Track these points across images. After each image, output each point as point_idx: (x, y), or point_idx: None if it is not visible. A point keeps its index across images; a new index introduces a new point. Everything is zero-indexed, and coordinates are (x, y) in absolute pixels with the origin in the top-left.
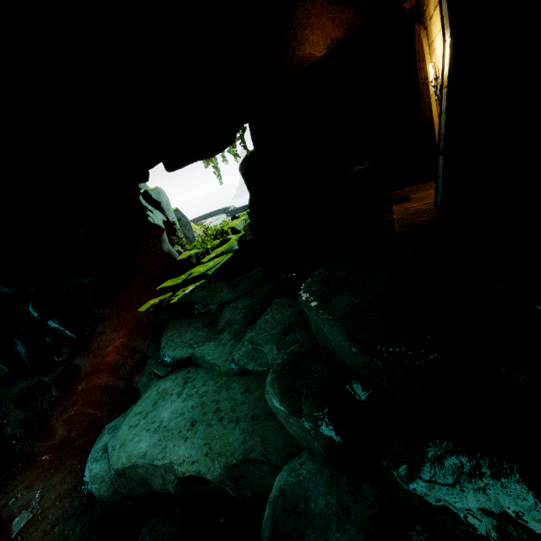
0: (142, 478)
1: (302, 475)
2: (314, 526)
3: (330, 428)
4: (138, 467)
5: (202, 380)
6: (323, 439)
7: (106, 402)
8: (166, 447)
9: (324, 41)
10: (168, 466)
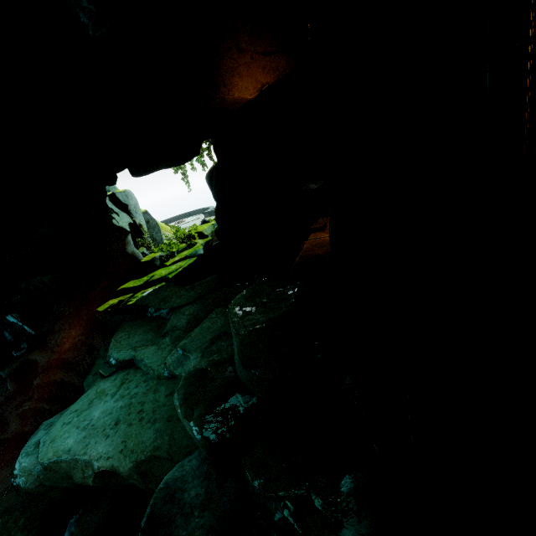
0: (65, 472)
1: (185, 470)
2: (182, 513)
3: (209, 431)
4: (62, 461)
5: (136, 382)
6: (202, 440)
7: (61, 398)
8: (89, 444)
9: (254, 86)
10: (88, 461)
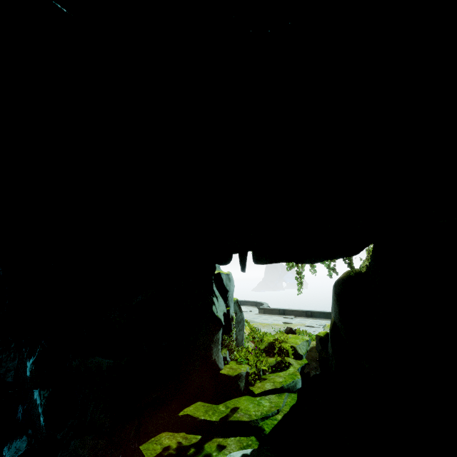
0: None
1: None
2: None
3: None
4: None
5: None
6: None
7: None
8: None
9: None
10: None
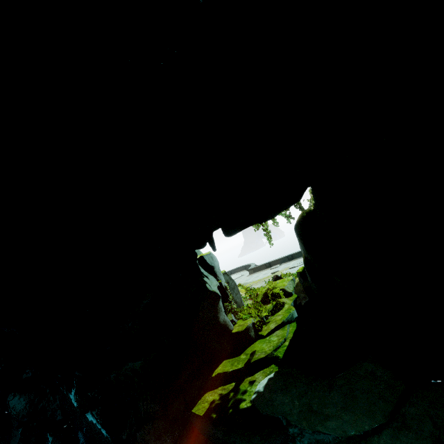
0: None
1: None
2: None
3: None
4: None
5: None
6: None
7: None
8: None
9: None
10: None
